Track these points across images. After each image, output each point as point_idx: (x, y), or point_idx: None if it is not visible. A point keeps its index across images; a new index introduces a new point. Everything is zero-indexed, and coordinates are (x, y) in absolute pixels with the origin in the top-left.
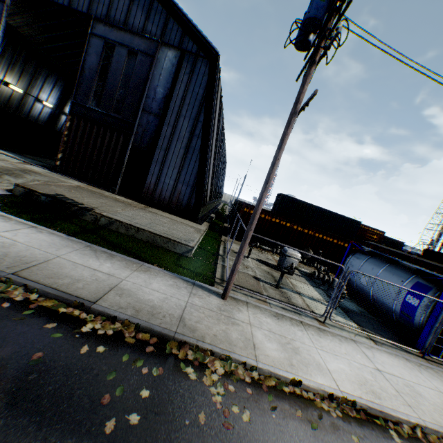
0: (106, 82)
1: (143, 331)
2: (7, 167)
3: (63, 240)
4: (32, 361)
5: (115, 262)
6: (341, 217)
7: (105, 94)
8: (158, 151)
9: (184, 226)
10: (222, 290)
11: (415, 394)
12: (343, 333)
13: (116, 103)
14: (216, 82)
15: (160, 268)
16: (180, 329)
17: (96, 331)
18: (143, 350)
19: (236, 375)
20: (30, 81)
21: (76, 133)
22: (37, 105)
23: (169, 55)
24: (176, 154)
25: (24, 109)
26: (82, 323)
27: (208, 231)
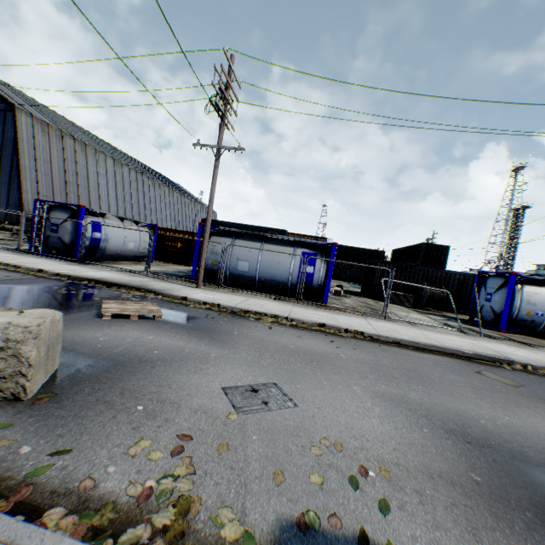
0: None
1: None
2: None
3: None
4: None
5: None
6: (265, 229)
7: None
8: None
9: None
10: None
11: None
12: None
13: None
14: (18, 125)
15: None
16: None
17: None
18: None
19: None
20: None
21: None
22: None
23: None
24: (5, 184)
25: None
26: None
27: None
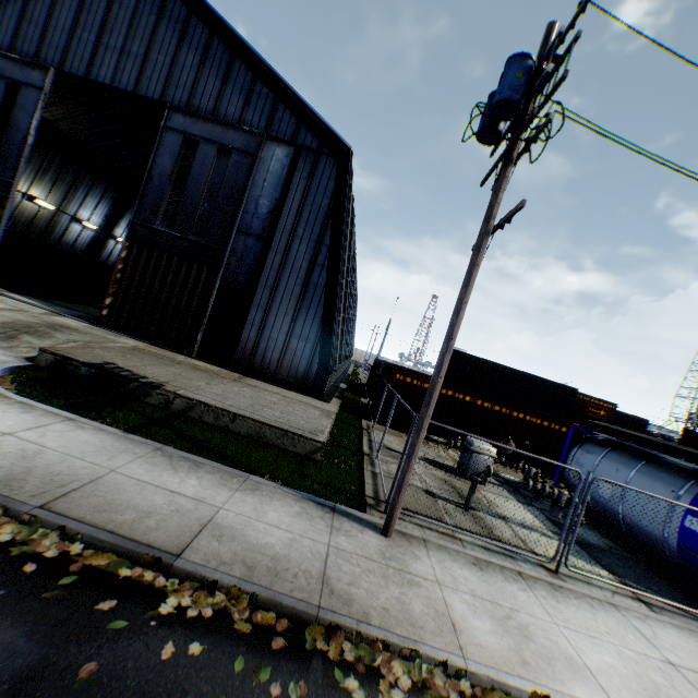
0: (185, 192)
1: (264, 607)
2: (28, 321)
3: (118, 441)
4: (79, 682)
5: (204, 476)
6: (545, 383)
7: (182, 209)
8: (260, 291)
9: (304, 407)
10: (380, 518)
11: None
12: (592, 590)
13: (198, 222)
14: (348, 188)
15: (275, 482)
16: (325, 600)
17: (184, 610)
18: (267, 646)
19: (433, 689)
20: (66, 193)
21: (135, 266)
22: (73, 226)
23: (277, 153)
24: (289, 293)
25: (54, 233)
26: (159, 596)
27: (339, 413)
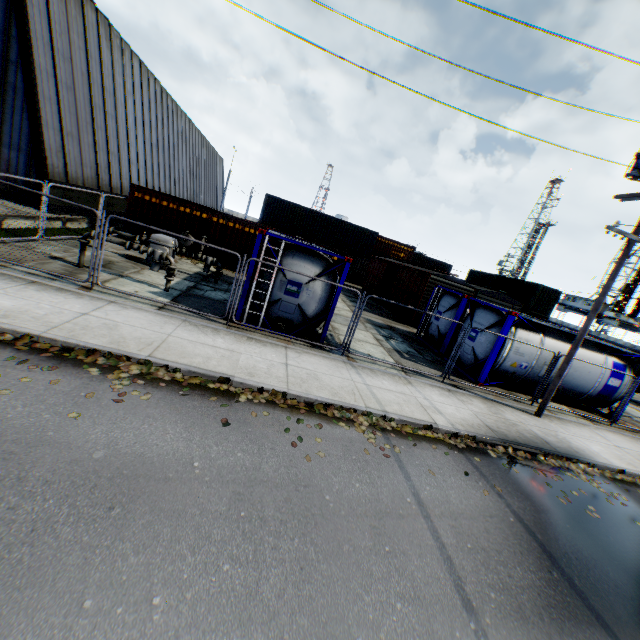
0: None
1: None
2: None
3: None
4: None
5: None
6: (352, 227)
7: None
8: None
9: None
10: None
11: (102, 328)
12: (111, 298)
13: None
14: None
15: None
16: None
17: None
18: None
19: None
20: None
21: None
22: None
23: None
24: None
25: None
26: None
27: (82, 228)
